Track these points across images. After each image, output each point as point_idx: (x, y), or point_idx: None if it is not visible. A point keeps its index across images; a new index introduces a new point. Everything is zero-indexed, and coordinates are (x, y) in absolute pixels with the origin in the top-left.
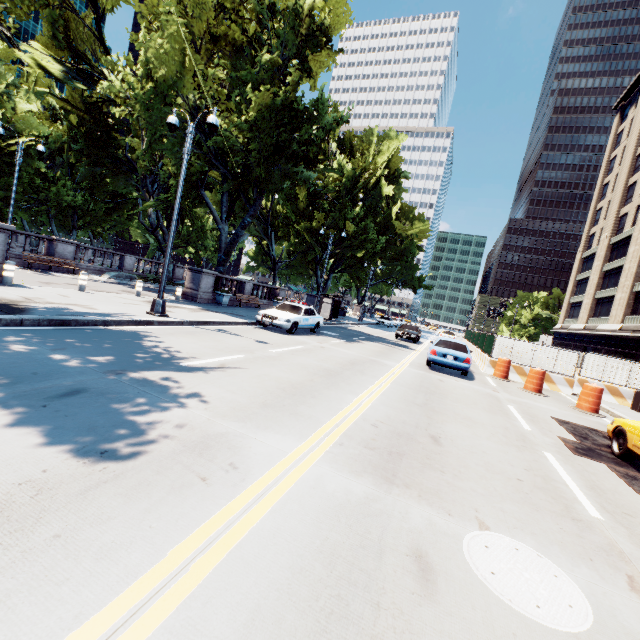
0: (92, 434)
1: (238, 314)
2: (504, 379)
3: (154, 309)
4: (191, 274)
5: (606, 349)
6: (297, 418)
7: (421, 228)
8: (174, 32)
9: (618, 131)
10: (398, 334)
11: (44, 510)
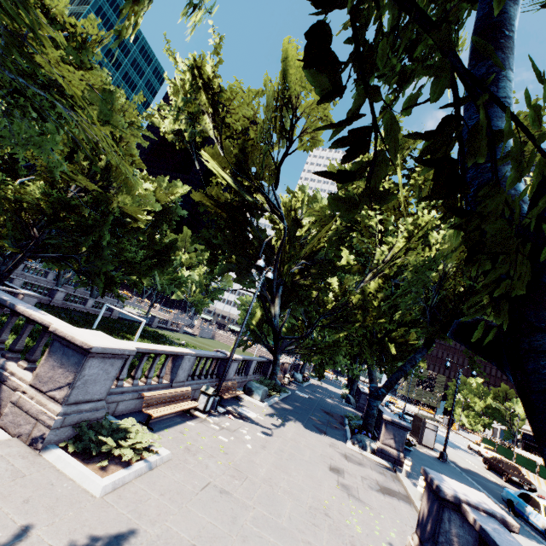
0: None
1: None
2: None
3: None
4: (390, 427)
5: None
6: None
7: None
8: None
9: None
10: (517, 482)
11: None
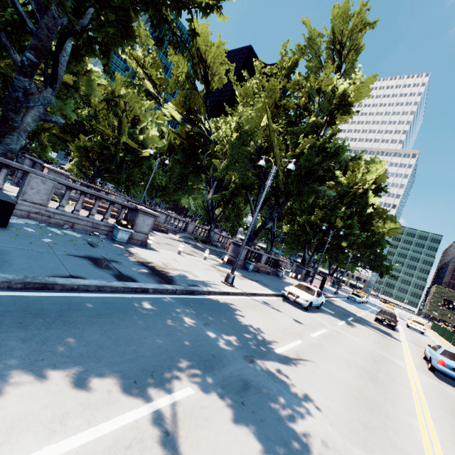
0: (291, 453)
1: (263, 283)
2: None
3: (227, 280)
4: (233, 246)
5: None
6: (400, 453)
7: (393, 228)
8: (260, 107)
9: None
10: (378, 318)
11: None
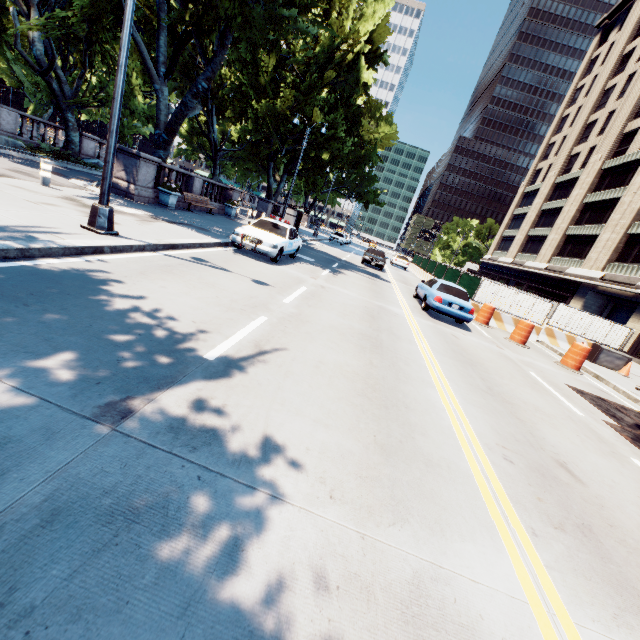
0: None
1: (198, 226)
2: (486, 325)
3: (95, 222)
4: (122, 157)
5: (528, 285)
6: (441, 475)
7: (387, 133)
8: None
9: (593, 56)
10: (366, 260)
11: None
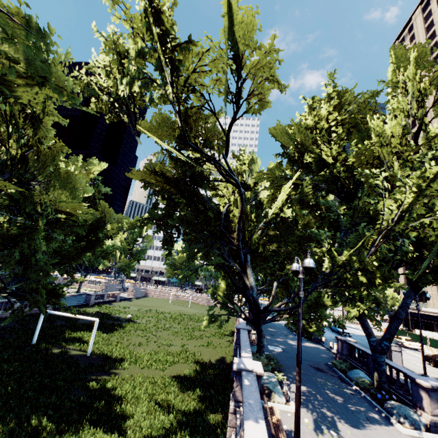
0: None
1: None
2: None
3: None
4: (434, 395)
5: None
6: None
7: None
8: None
9: None
10: None
11: None
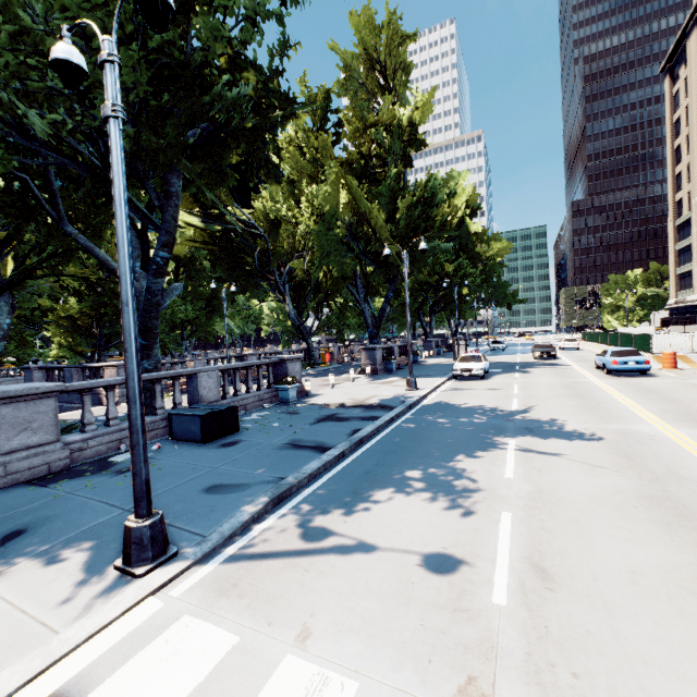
0: (582, 437)
1: (423, 375)
2: (675, 369)
3: (412, 386)
4: (365, 353)
5: None
6: (626, 418)
7: (501, 246)
8: (334, 180)
9: (673, 93)
10: (538, 355)
11: (634, 451)
